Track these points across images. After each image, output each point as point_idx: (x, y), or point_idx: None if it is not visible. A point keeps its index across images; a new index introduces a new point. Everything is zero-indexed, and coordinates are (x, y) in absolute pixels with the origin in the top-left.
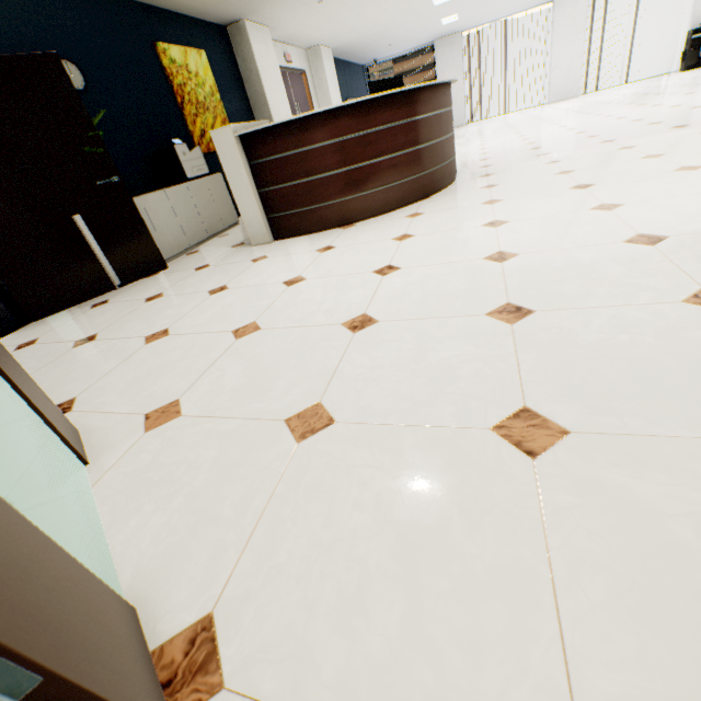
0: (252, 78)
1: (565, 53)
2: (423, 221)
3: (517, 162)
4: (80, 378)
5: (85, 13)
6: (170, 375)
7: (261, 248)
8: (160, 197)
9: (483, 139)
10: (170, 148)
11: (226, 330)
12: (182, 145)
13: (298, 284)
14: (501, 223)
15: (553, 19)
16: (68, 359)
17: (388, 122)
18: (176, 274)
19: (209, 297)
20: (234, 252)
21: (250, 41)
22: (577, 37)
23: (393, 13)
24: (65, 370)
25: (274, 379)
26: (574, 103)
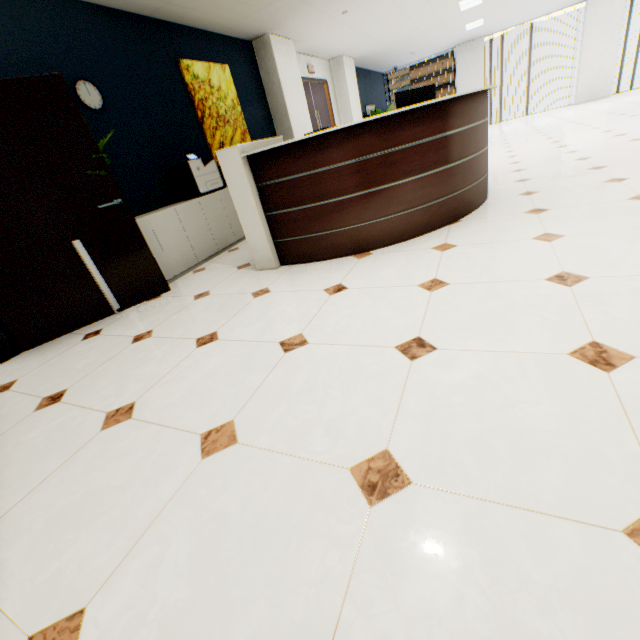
0: (274, 90)
1: (597, 52)
2: (457, 259)
3: (563, 177)
4: (9, 484)
5: (109, 34)
6: (99, 523)
7: (265, 274)
8: (169, 215)
9: (509, 144)
10: (184, 163)
11: (194, 429)
12: (196, 160)
13: (297, 350)
14: (575, 280)
15: (585, 18)
16: (19, 434)
17: (416, 138)
18: (175, 301)
19: (194, 350)
20: (238, 276)
21: (273, 54)
22: (611, 36)
23: (418, 21)
24: (5, 458)
25: (229, 612)
26: (607, 104)
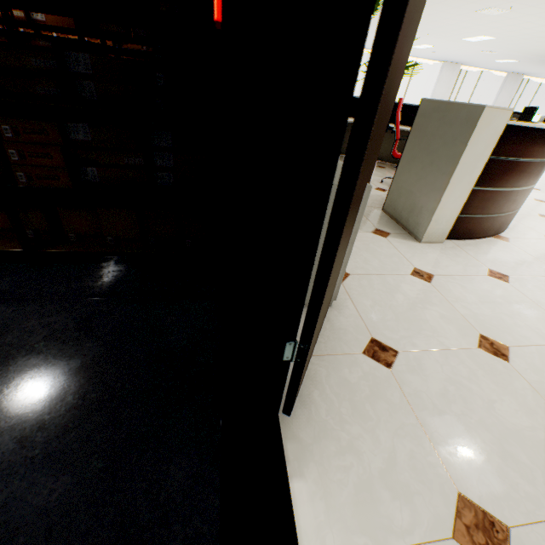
0: None
1: None
2: None
3: None
4: None
5: None
6: None
7: (445, 249)
8: None
9: None
10: None
11: None
12: None
13: None
14: None
15: None
16: None
17: None
18: (399, 283)
19: None
20: (412, 249)
21: None
22: None
23: None
24: None
25: None
26: None
